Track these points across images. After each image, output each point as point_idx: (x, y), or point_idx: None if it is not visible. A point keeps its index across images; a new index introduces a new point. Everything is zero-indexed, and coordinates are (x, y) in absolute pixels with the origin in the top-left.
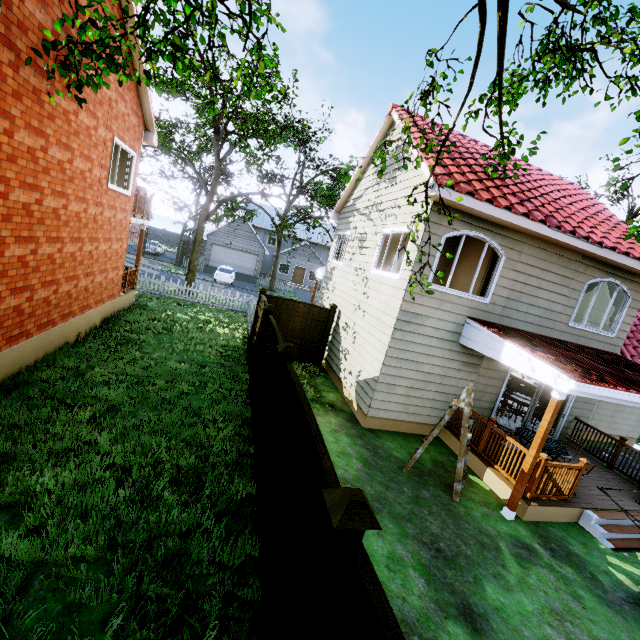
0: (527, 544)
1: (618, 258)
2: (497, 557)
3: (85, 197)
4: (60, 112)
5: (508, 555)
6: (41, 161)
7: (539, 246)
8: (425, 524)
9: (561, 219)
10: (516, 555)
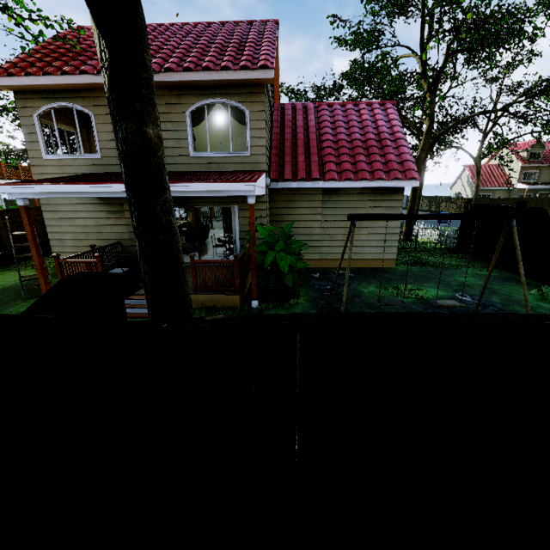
0: None
1: (182, 77)
2: None
3: None
4: None
5: None
6: None
7: None
8: None
9: None
10: None
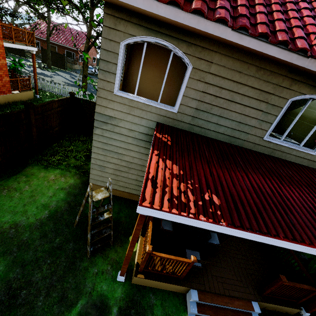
0: (107, 306)
1: None
2: (61, 313)
3: None
4: None
5: (74, 313)
6: None
7: (233, 55)
8: (34, 271)
9: (260, 20)
10: (82, 314)
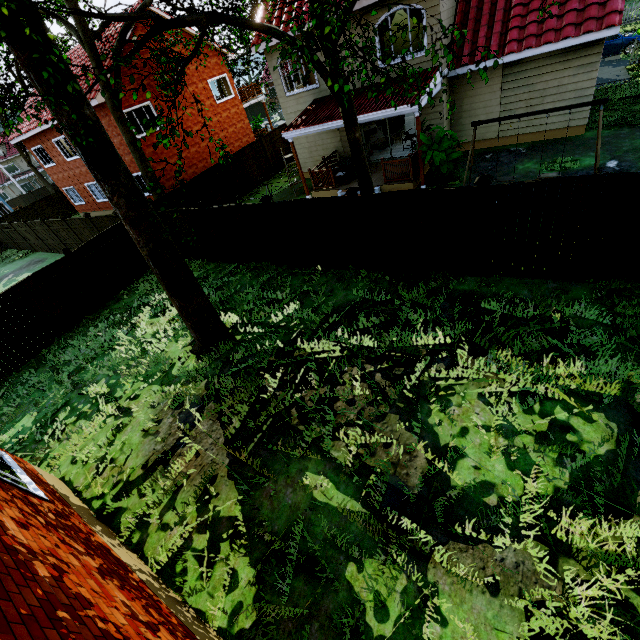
0: None
1: (368, 1)
2: None
3: (208, 117)
4: (181, 97)
5: None
6: (185, 118)
7: None
8: None
9: None
10: None
